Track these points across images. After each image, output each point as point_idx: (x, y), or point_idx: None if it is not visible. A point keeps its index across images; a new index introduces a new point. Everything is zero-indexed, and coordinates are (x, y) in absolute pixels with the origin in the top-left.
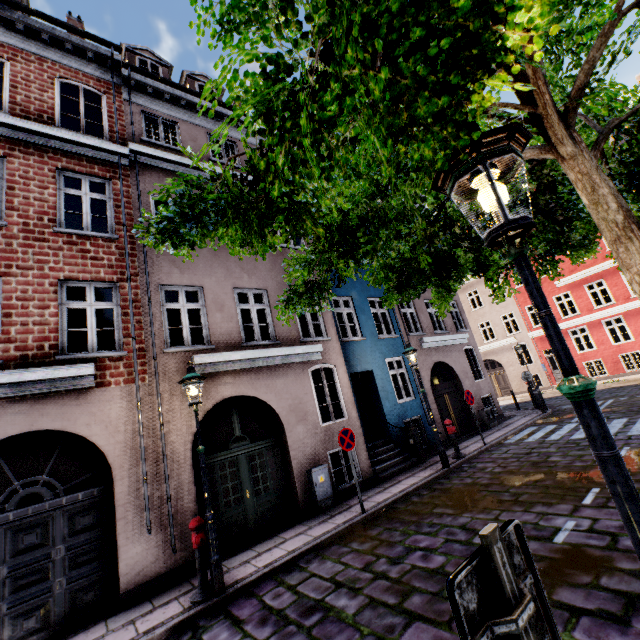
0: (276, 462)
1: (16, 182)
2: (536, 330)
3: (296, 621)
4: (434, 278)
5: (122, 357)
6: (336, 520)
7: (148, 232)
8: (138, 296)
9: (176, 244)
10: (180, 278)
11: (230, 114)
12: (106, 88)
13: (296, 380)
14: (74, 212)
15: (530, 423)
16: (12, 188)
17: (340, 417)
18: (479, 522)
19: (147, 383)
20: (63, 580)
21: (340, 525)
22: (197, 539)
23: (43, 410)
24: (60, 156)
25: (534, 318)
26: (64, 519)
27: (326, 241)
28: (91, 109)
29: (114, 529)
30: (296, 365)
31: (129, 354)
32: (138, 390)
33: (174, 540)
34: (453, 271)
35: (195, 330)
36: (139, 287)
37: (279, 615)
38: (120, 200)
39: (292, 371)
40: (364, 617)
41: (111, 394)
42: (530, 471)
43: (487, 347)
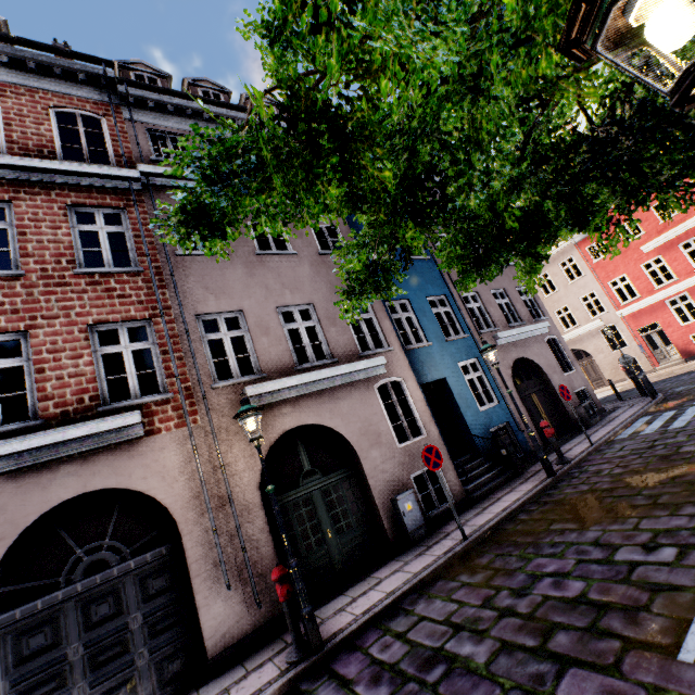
0: (354, 494)
1: (26, 226)
2: (625, 307)
3: (415, 677)
4: (517, 246)
5: (168, 400)
6: (434, 551)
7: (167, 225)
8: (175, 331)
9: (203, 235)
10: (217, 305)
11: (241, 116)
12: (104, 110)
13: (362, 400)
14: (92, 250)
15: (641, 413)
16: (23, 233)
17: (417, 435)
18: (615, 535)
19: (200, 425)
20: (145, 651)
21: (441, 556)
22: (283, 591)
23: (94, 468)
24: (68, 191)
25: (620, 294)
26: (135, 584)
27: (387, 205)
28: (95, 143)
29: (190, 589)
30: (359, 383)
31: (175, 395)
32: (191, 433)
33: (257, 594)
34: (541, 233)
35: (242, 364)
36: (174, 321)
37: (393, 671)
38: (139, 229)
39: (356, 390)
40: (500, 666)
41: (163, 442)
42: (661, 467)
43: (568, 336)
